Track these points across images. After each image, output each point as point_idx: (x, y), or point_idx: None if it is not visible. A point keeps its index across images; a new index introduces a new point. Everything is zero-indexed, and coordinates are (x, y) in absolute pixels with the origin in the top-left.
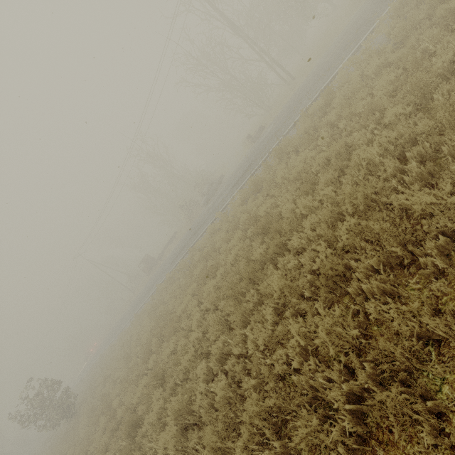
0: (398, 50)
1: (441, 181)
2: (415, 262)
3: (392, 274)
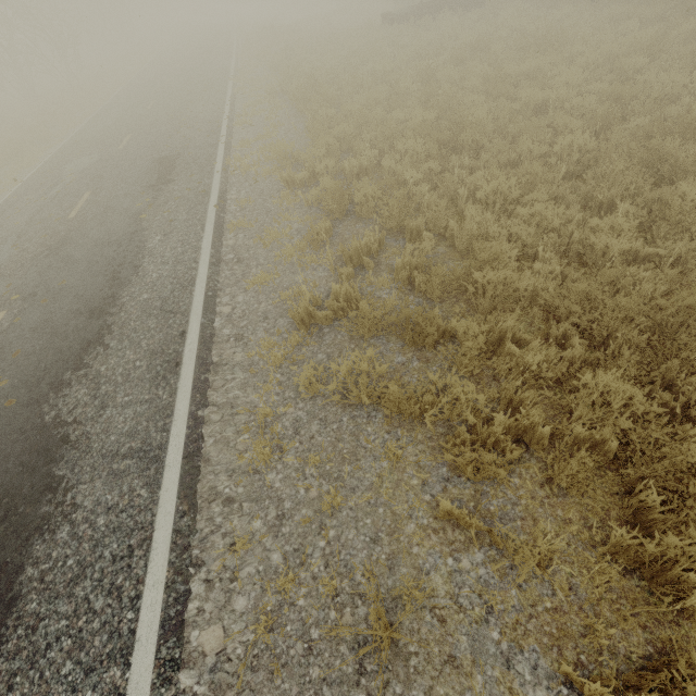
0: None
1: None
2: None
3: None
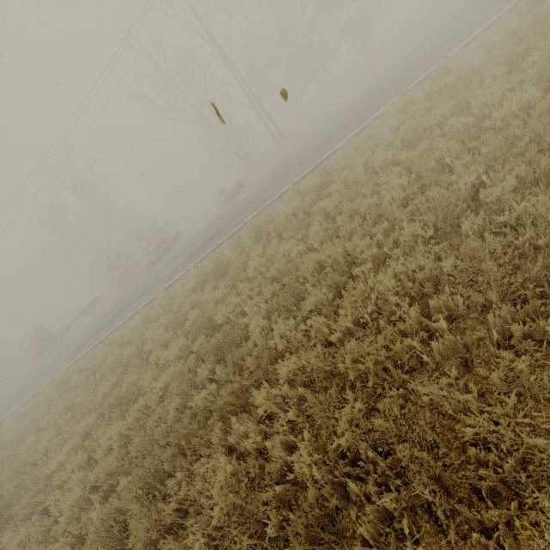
0: (406, 149)
1: (479, 360)
2: (454, 516)
3: (422, 544)
